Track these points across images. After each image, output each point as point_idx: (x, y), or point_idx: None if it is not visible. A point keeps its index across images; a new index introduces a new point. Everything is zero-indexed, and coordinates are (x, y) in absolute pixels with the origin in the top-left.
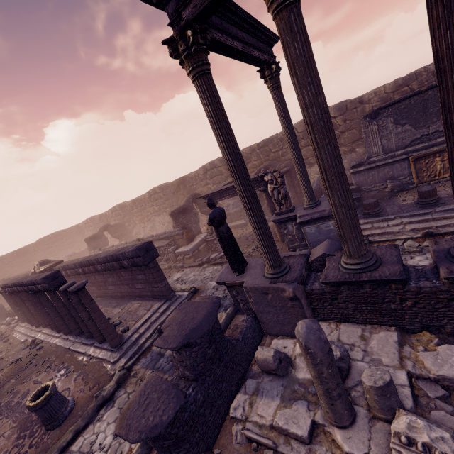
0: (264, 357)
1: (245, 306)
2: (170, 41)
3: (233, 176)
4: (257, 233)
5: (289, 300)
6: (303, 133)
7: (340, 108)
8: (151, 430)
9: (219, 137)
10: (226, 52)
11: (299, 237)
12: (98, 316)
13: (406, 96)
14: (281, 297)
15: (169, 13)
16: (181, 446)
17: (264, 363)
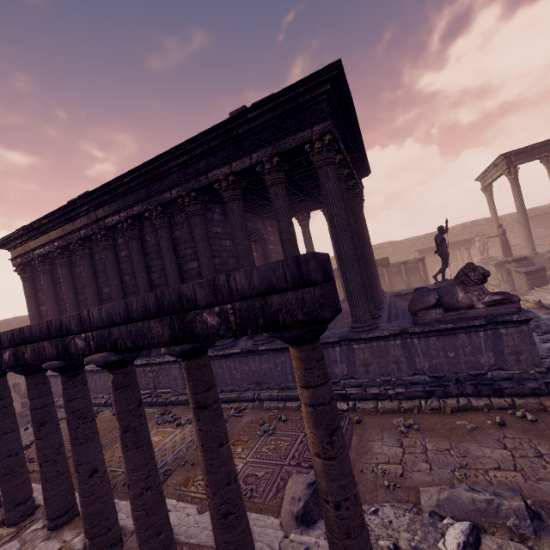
0: (548, 273)
1: (508, 277)
2: (508, 168)
3: (522, 213)
4: (528, 235)
5: (546, 260)
6: (461, 232)
7: (487, 221)
8: (540, 267)
9: (519, 199)
10: (499, 175)
11: (496, 274)
12: (427, 277)
13: (540, 214)
14: (542, 260)
15: (506, 161)
16: (545, 278)
17: (549, 274)
